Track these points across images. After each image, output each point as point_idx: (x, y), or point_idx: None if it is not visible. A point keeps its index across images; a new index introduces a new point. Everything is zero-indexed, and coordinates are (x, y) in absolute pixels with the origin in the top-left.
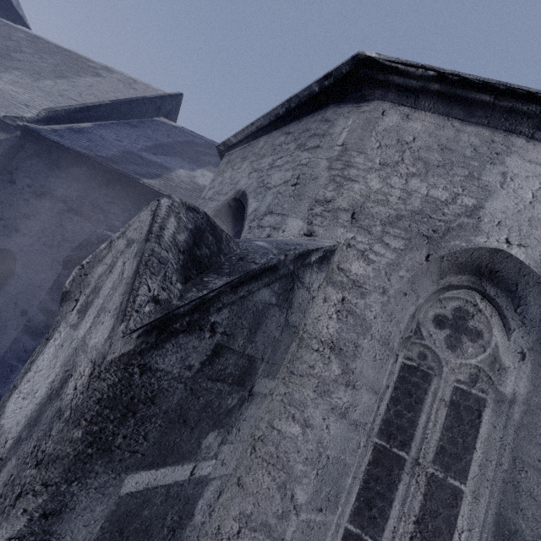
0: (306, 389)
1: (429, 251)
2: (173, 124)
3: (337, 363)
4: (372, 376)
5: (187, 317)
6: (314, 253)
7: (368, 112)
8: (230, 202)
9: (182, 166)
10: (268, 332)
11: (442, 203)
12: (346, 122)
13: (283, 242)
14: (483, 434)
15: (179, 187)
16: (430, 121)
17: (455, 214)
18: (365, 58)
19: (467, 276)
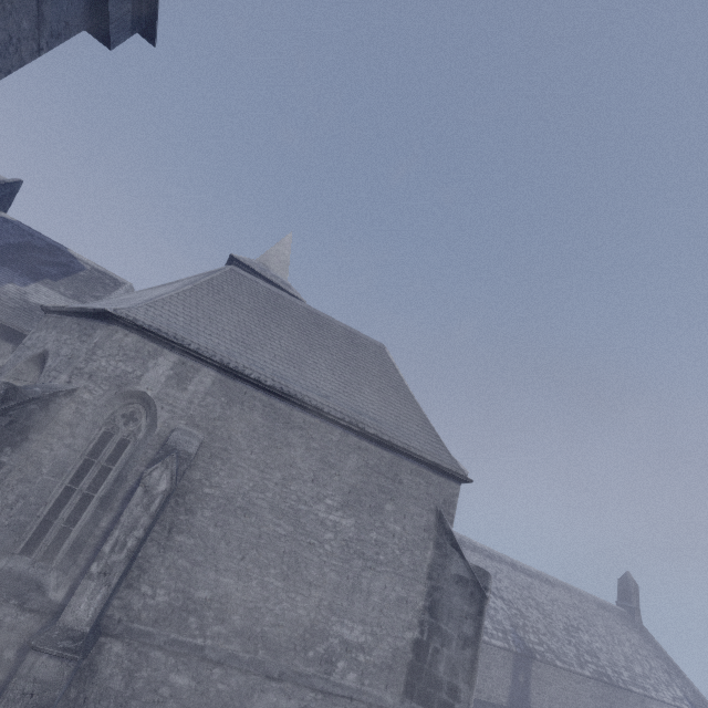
0: (54, 439)
1: (118, 391)
2: (5, 216)
3: (70, 430)
4: (86, 434)
5: (2, 412)
6: (62, 392)
7: (111, 330)
8: (40, 355)
9: (11, 280)
10: (36, 418)
11: (129, 373)
12: (101, 332)
13: (50, 387)
14: (126, 451)
15: (6, 306)
16: (136, 338)
17: (132, 377)
18: (108, 311)
19: (137, 400)
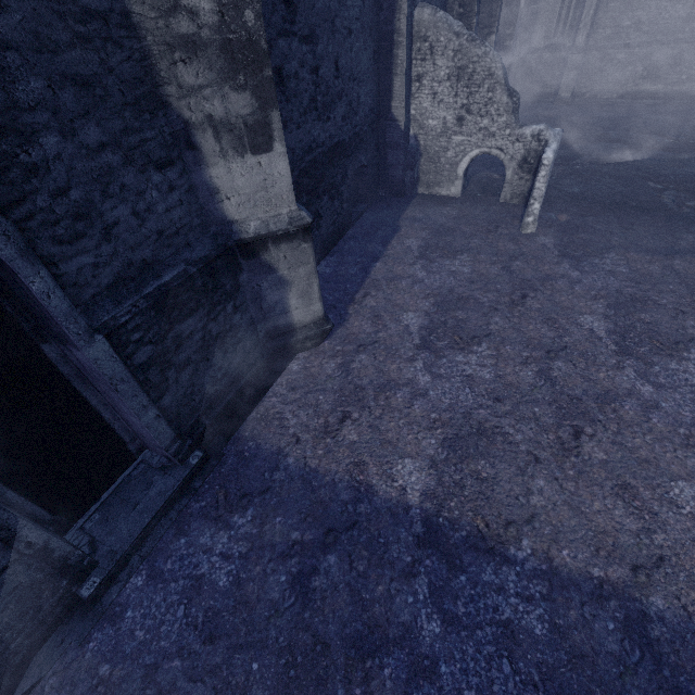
0: None
1: None
2: None
3: None
4: None
5: None
6: None
7: None
8: None
9: None
10: None
11: None
12: None
13: None
14: None
15: None
16: None
17: None
18: None
19: None
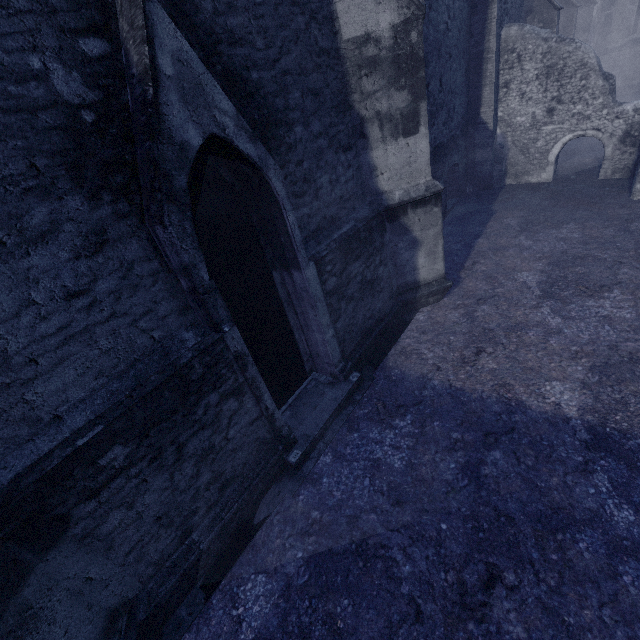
0: None
1: None
2: None
3: None
4: None
5: None
6: None
7: None
8: None
9: None
10: None
11: None
12: None
13: None
14: None
15: None
16: None
17: None
18: None
19: None
